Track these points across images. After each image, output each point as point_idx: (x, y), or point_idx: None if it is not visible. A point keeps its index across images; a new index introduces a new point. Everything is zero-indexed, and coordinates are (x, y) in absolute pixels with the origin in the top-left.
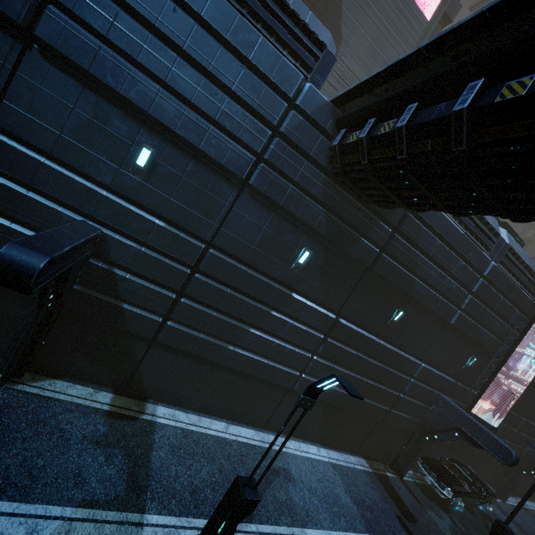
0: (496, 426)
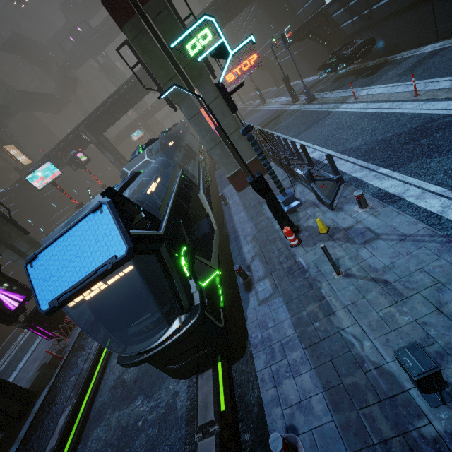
0: (332, 0)
